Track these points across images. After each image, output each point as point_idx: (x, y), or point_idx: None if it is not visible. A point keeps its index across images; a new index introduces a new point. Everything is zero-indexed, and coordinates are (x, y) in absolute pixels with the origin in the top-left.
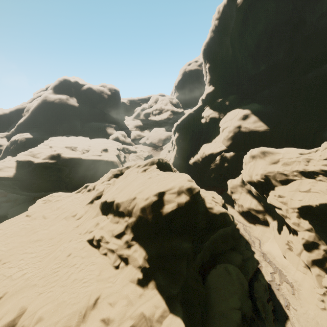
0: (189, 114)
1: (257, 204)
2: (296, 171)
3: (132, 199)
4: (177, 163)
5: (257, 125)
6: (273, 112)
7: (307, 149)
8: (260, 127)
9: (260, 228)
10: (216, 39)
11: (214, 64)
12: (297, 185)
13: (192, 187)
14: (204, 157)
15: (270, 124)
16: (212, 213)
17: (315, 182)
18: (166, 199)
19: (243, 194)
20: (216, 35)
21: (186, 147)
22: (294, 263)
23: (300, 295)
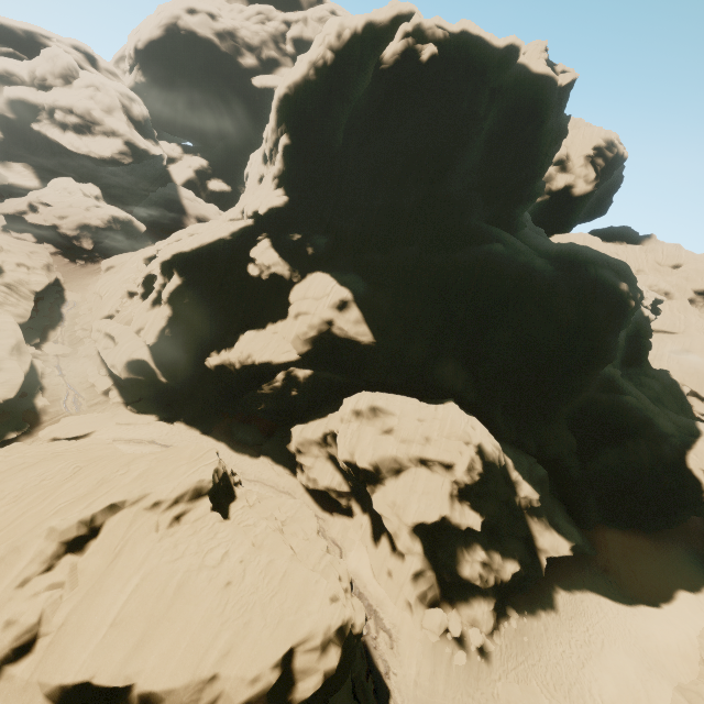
0: (221, 239)
1: (342, 481)
2: (412, 453)
3: (206, 681)
4: (163, 348)
5: (360, 330)
6: (385, 311)
7: (423, 406)
8: (364, 336)
9: (340, 522)
10: (318, 93)
11: (302, 148)
12: (412, 478)
13: (345, 623)
14: (248, 365)
15: (377, 334)
16: (354, 635)
17: (430, 473)
18: (299, 668)
19: (321, 461)
20: (322, 84)
21: (200, 320)
22: (392, 596)
23: (400, 648)
